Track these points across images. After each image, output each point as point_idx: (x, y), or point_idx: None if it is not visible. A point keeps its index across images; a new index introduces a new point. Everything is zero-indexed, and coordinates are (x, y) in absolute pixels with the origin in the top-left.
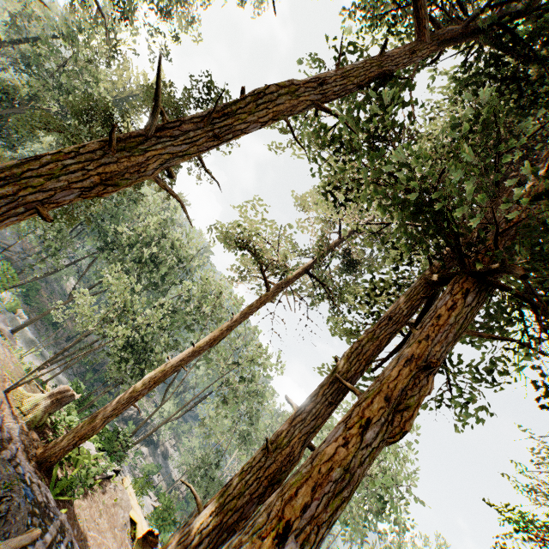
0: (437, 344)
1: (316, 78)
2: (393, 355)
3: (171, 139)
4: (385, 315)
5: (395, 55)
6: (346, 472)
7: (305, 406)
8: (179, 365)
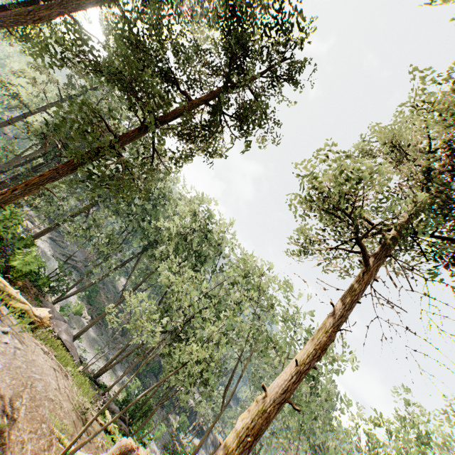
0: None
1: None
2: None
3: None
4: None
5: None
6: None
7: None
8: (284, 401)
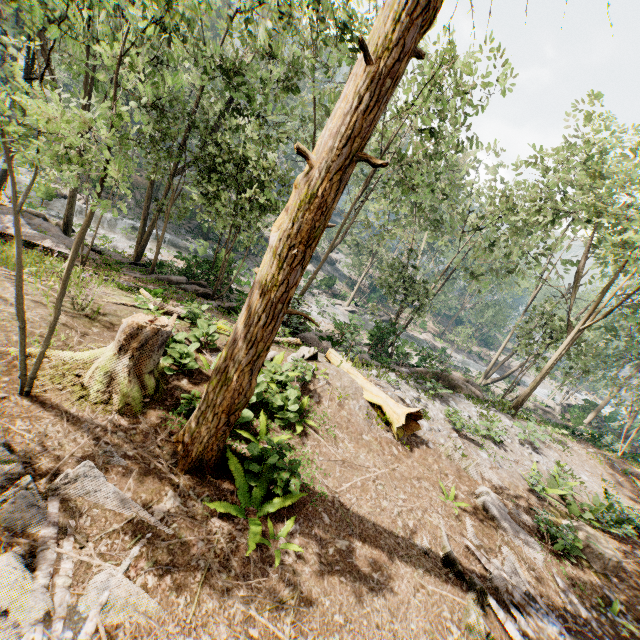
0: None
1: None
2: None
3: None
4: None
5: None
6: None
7: None
8: (351, 161)
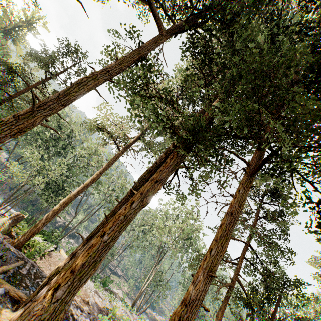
0: (164, 172)
1: (105, 69)
2: None
3: (44, 110)
4: (155, 162)
5: (148, 46)
6: (125, 217)
7: (122, 201)
8: (77, 194)
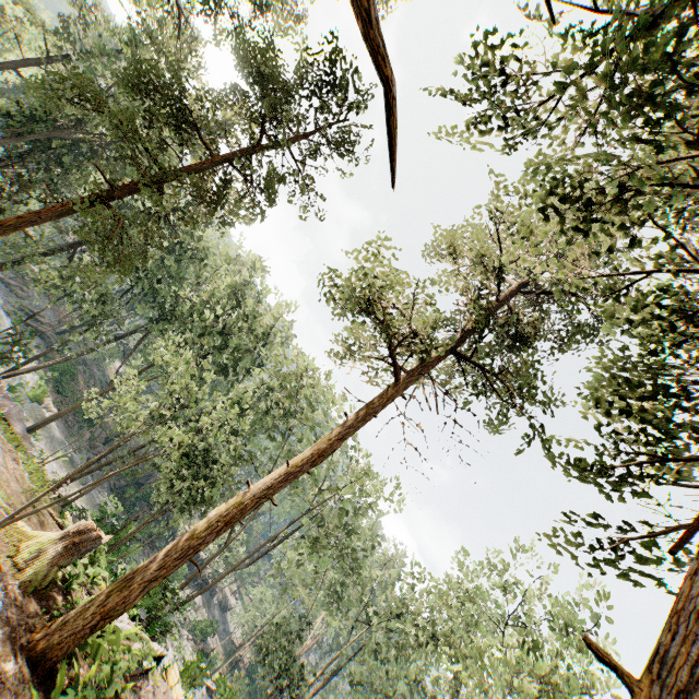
0: None
1: None
2: (698, 514)
3: None
4: None
5: None
6: None
7: (684, 693)
8: (266, 497)
